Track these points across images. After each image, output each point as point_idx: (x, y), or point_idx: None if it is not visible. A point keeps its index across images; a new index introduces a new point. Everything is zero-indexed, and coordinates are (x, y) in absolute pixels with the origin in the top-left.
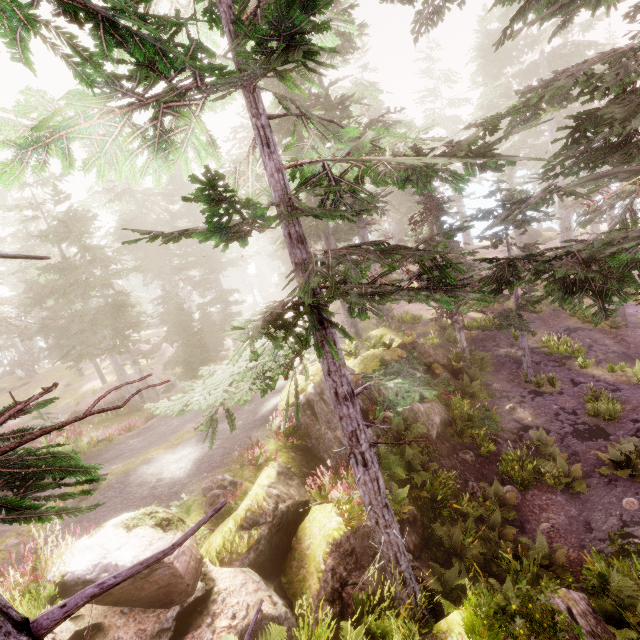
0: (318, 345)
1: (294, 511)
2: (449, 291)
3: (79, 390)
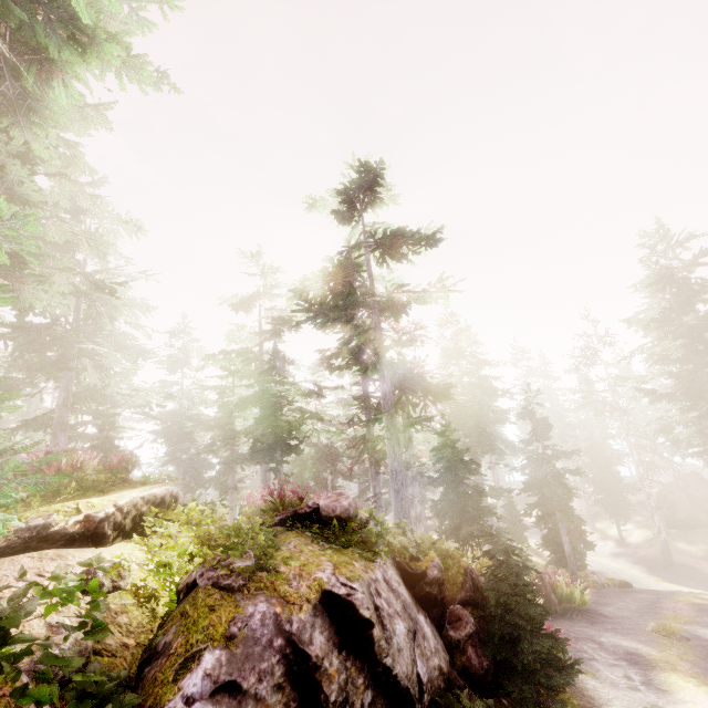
0: None
1: None
2: None
3: None
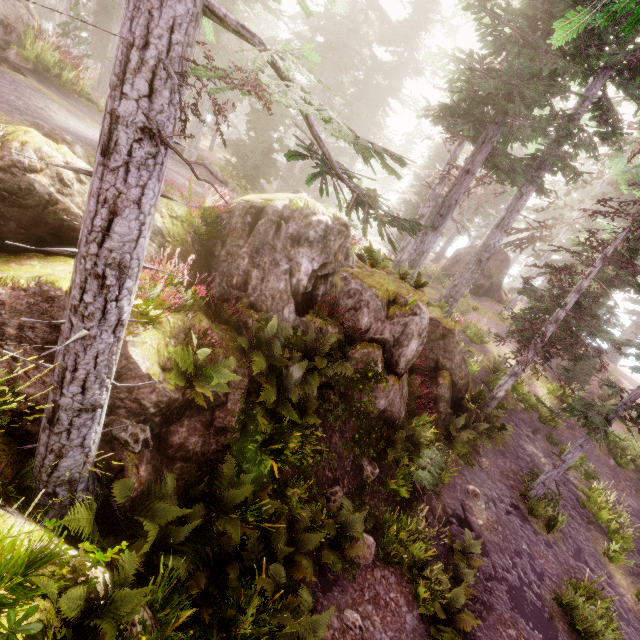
0: None
1: (69, 226)
2: None
3: None
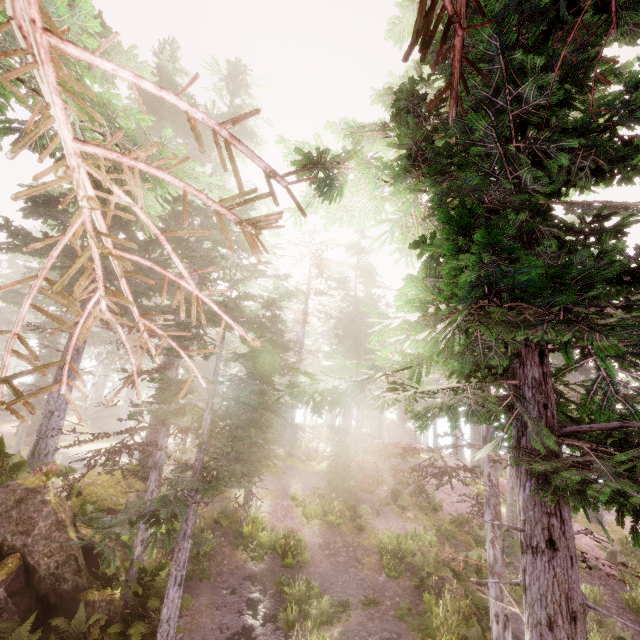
0: None
1: None
2: None
3: None
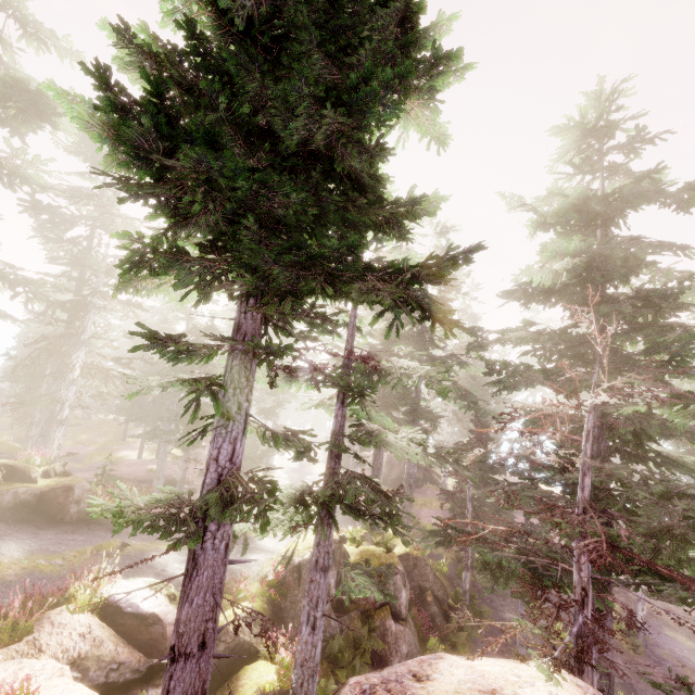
0: (317, 524)
1: (246, 649)
2: (396, 529)
3: (116, 453)
